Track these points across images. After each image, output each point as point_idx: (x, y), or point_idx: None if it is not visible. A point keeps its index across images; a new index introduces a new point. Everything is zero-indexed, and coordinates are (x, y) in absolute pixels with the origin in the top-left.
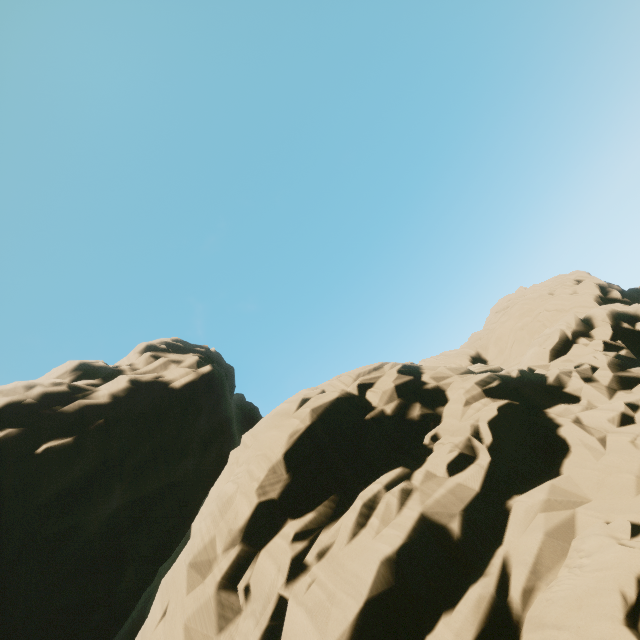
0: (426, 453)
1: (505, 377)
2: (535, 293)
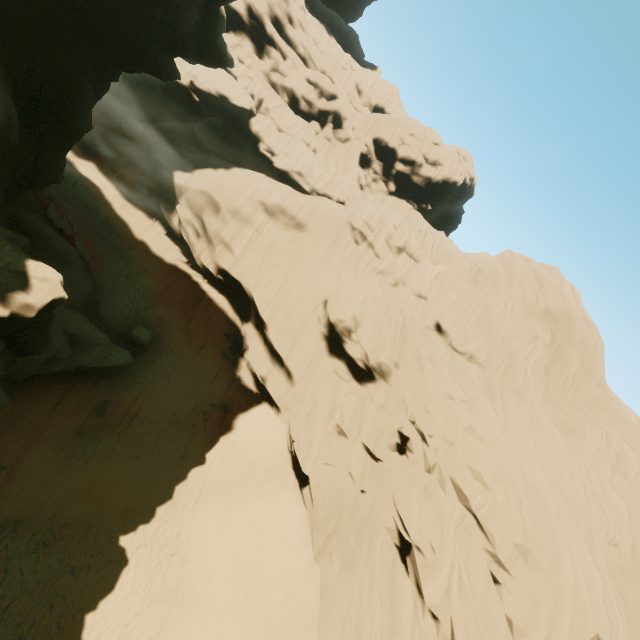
0: None
1: (263, 20)
2: (421, 131)
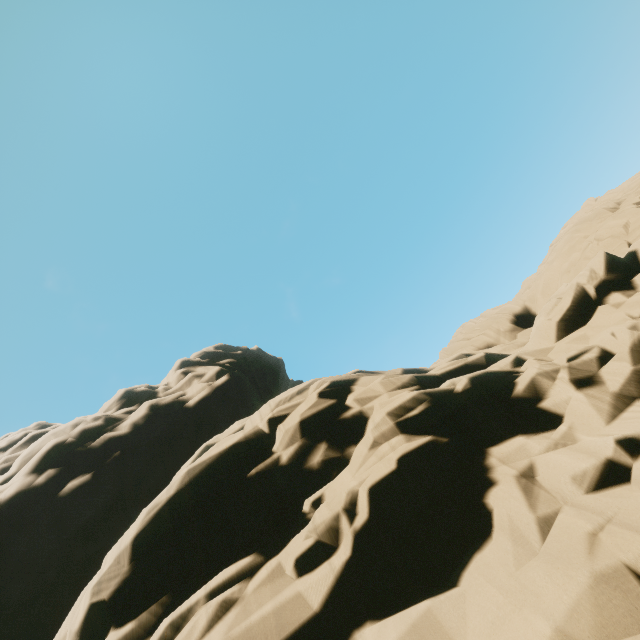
0: (302, 526)
1: (442, 394)
2: (595, 210)
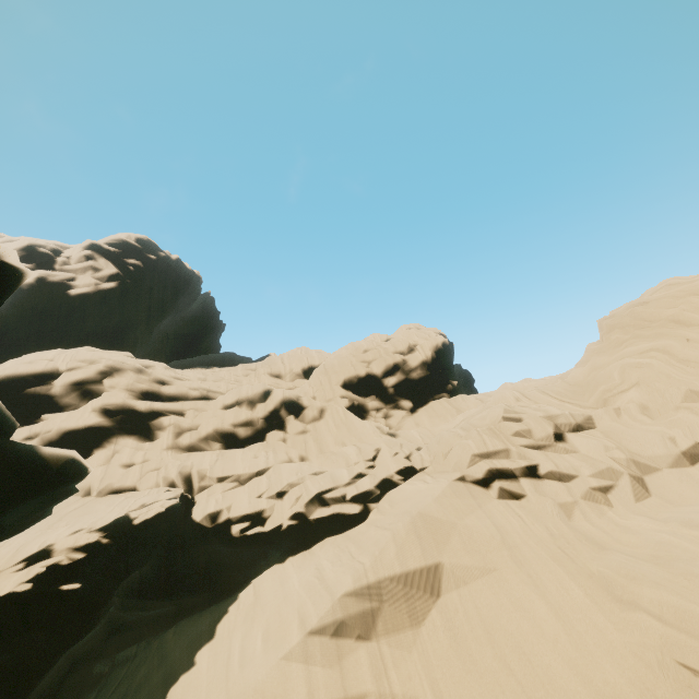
0: (36, 423)
1: (130, 406)
2: (367, 342)
